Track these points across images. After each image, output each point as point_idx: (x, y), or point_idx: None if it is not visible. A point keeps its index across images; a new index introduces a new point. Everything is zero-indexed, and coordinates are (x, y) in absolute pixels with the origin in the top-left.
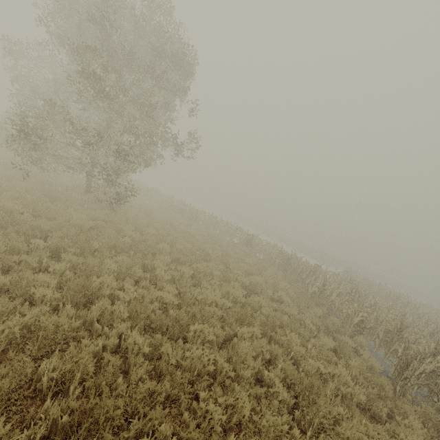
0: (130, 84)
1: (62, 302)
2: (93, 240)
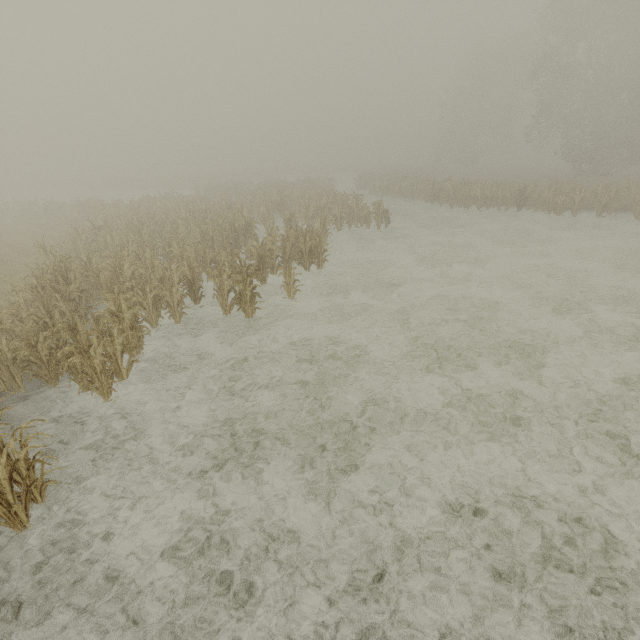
0: None
1: None
2: None
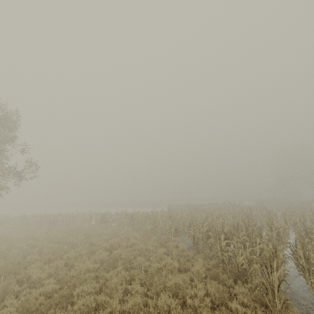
0: None
1: None
2: None
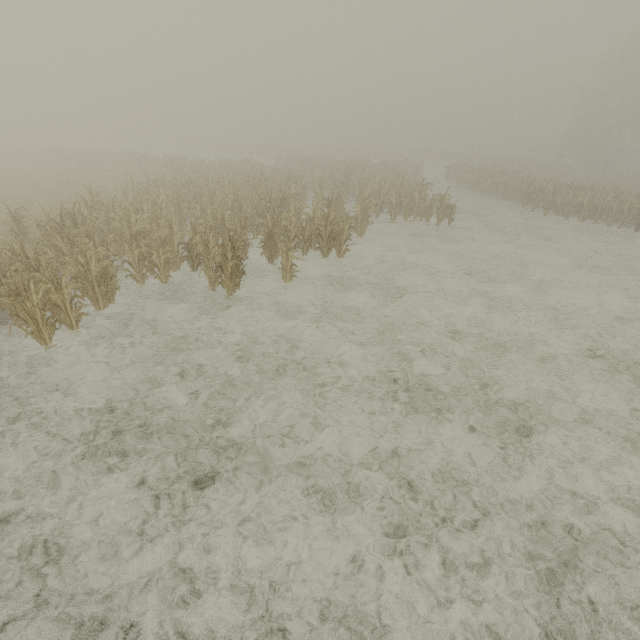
0: None
1: None
2: None
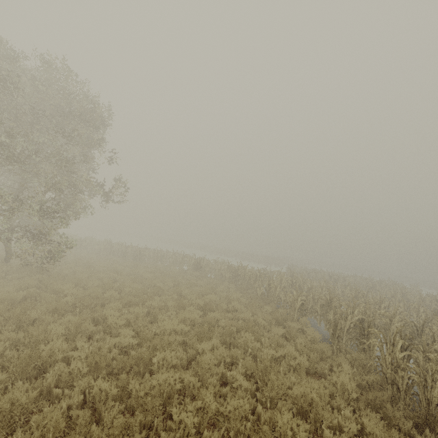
0: (41, 143)
1: (10, 383)
2: (29, 311)
